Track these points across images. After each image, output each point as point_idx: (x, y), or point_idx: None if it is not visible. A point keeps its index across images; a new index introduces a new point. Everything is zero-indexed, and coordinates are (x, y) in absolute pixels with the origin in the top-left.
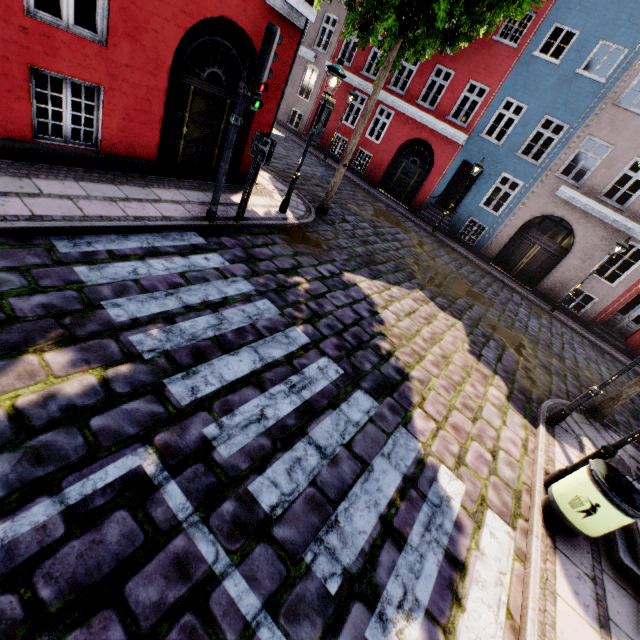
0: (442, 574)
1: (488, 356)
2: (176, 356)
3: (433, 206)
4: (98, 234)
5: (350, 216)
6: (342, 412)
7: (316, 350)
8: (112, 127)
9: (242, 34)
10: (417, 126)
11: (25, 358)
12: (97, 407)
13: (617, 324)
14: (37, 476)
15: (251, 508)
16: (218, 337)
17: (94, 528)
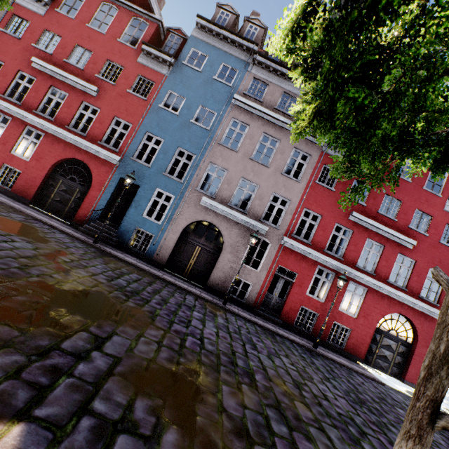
0: None
1: None
2: None
3: (99, 220)
4: None
5: None
6: None
7: None
8: None
9: None
10: (71, 147)
11: None
12: None
13: (271, 302)
14: None
15: None
16: None
17: None
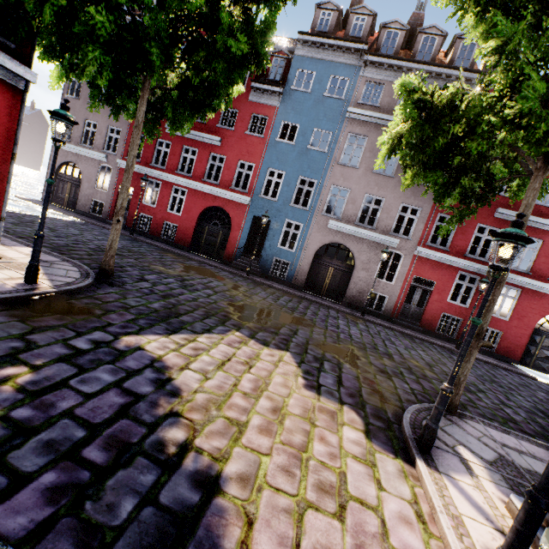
0: None
1: (327, 383)
2: None
3: (242, 255)
4: None
5: (151, 275)
6: None
7: None
8: None
9: None
10: (209, 197)
11: None
12: None
13: (409, 312)
14: None
15: None
16: None
17: None
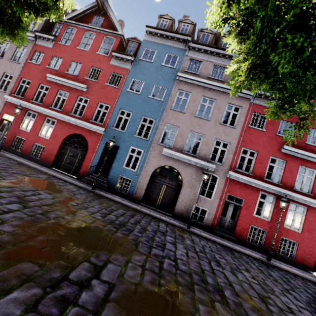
0: None
1: None
2: None
3: (94, 173)
4: None
5: None
6: None
7: None
8: None
9: None
10: (73, 126)
11: None
12: None
13: (225, 223)
14: None
15: None
16: None
17: None
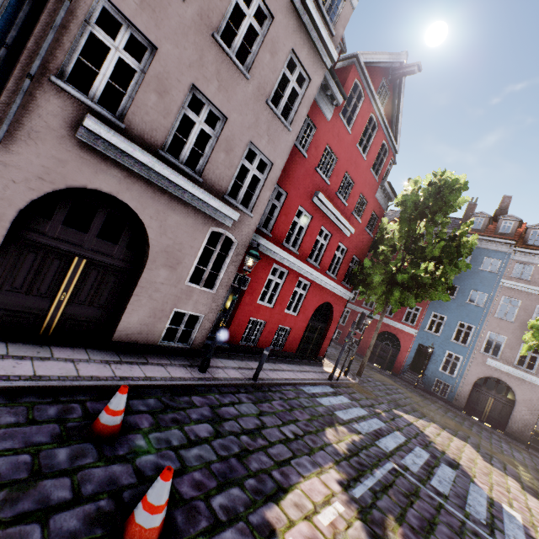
0: (527, 537)
1: (496, 465)
2: (370, 435)
3: (407, 371)
4: (307, 386)
5: (368, 378)
6: (442, 469)
7: (411, 443)
8: (288, 341)
9: (328, 304)
10: (384, 324)
11: (337, 427)
12: (367, 446)
13: None
14: (373, 461)
15: (436, 489)
16: (375, 430)
17: (399, 478)
